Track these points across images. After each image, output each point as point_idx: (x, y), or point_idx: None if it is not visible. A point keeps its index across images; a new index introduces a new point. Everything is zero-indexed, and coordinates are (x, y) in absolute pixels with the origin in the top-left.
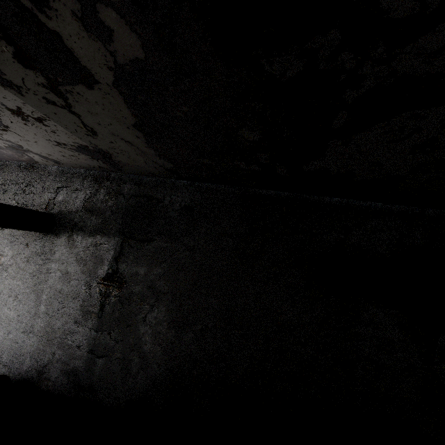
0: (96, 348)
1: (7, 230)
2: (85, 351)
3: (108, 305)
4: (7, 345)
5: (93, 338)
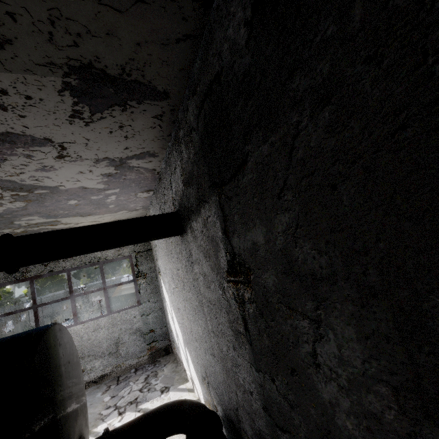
0: (269, 406)
1: (173, 245)
2: (259, 405)
3: (249, 320)
4: (209, 368)
5: (258, 384)
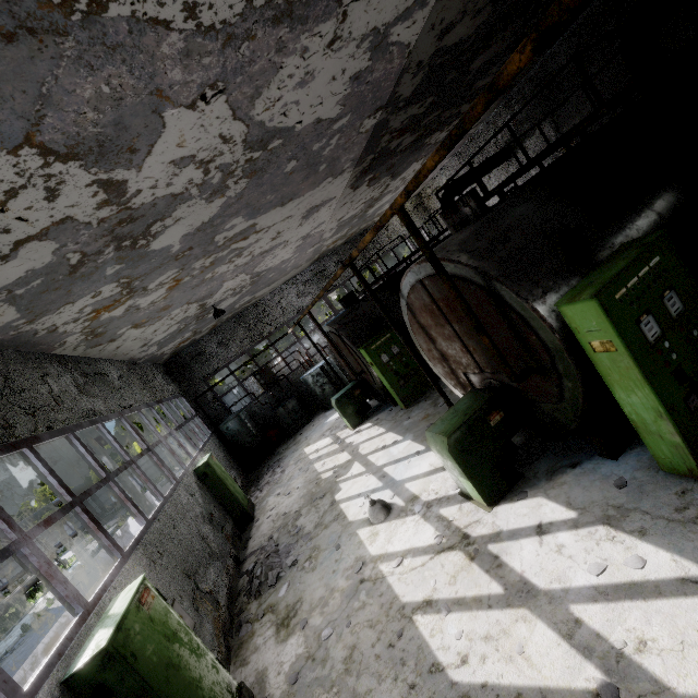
0: None
1: (491, 177)
2: None
3: None
4: None
5: None
